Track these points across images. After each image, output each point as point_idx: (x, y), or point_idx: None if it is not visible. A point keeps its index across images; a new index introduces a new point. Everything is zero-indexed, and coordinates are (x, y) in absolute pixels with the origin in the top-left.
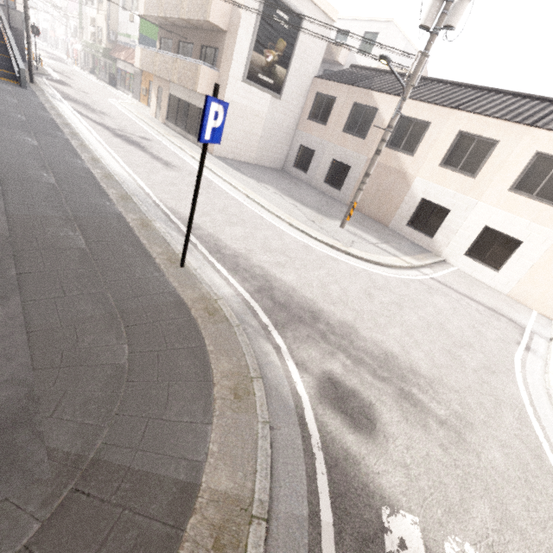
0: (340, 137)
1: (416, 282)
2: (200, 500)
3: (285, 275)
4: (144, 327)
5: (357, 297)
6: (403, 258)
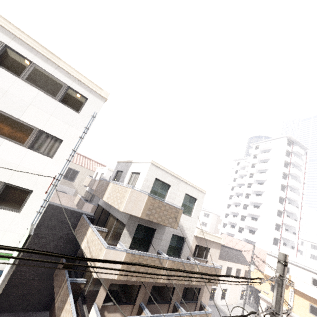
0: None
1: None
2: None
3: None
4: None
5: None
6: None
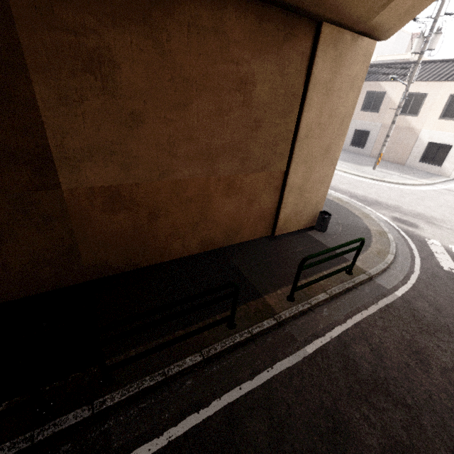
0: (359, 115)
1: (430, 191)
2: (370, 230)
3: (357, 191)
4: (325, 204)
5: (396, 197)
6: (420, 181)
